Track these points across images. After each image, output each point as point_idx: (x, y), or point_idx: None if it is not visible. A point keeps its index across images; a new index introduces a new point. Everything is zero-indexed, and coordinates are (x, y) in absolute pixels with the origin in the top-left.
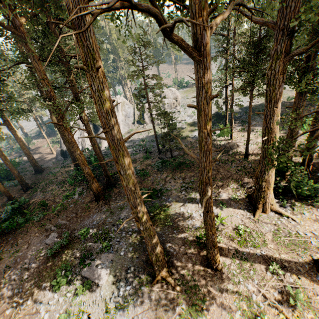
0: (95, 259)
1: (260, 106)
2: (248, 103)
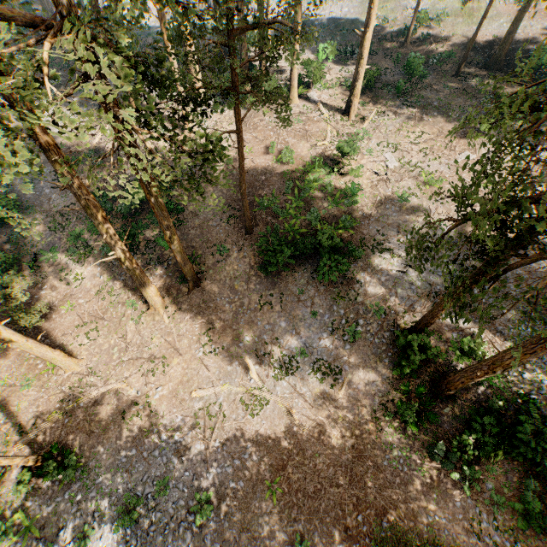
0: (74, 95)
1: (351, 23)
2: (345, 13)
